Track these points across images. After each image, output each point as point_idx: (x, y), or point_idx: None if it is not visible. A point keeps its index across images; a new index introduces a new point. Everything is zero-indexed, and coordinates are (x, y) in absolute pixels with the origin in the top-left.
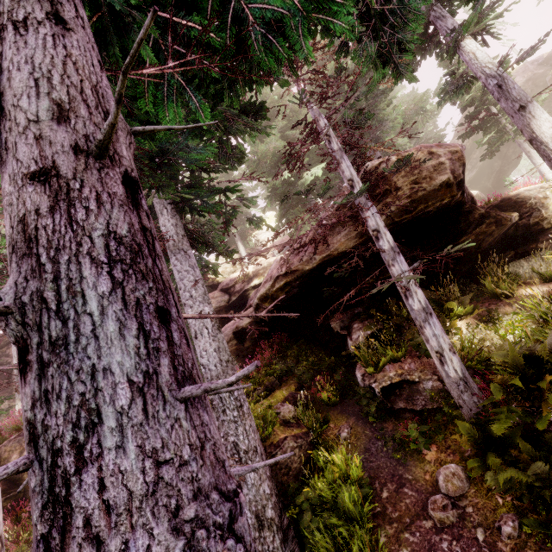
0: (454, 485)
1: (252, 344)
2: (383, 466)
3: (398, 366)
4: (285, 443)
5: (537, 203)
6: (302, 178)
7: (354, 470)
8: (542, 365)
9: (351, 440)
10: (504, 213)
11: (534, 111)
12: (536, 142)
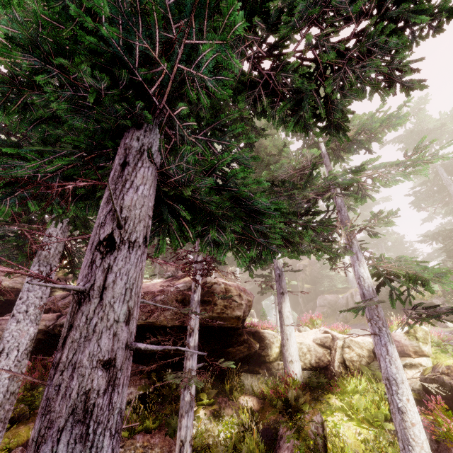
0: None
1: None
2: None
3: (148, 437)
4: None
5: (269, 344)
6: None
7: None
8: None
9: None
10: (254, 340)
11: (286, 298)
12: (281, 314)
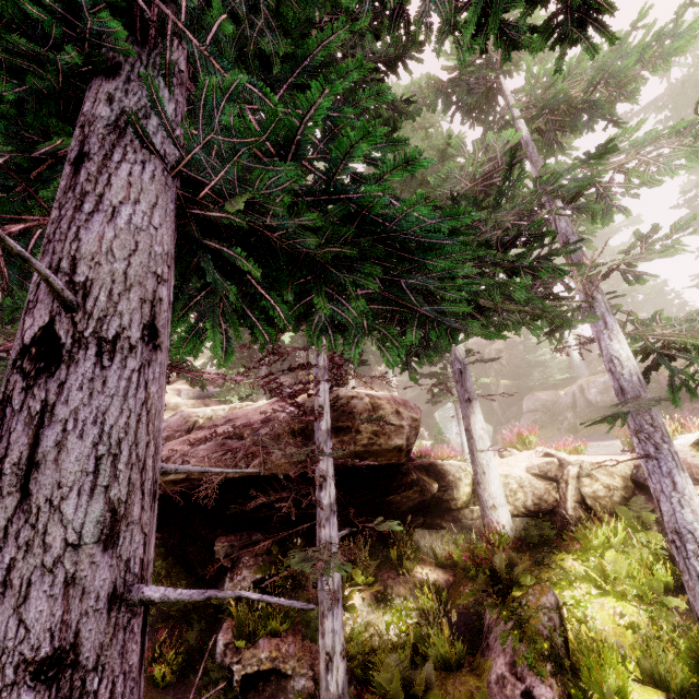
0: None
1: None
2: None
3: (276, 644)
4: None
5: (454, 481)
6: None
7: None
8: None
9: None
10: (428, 479)
11: (475, 408)
12: (469, 434)
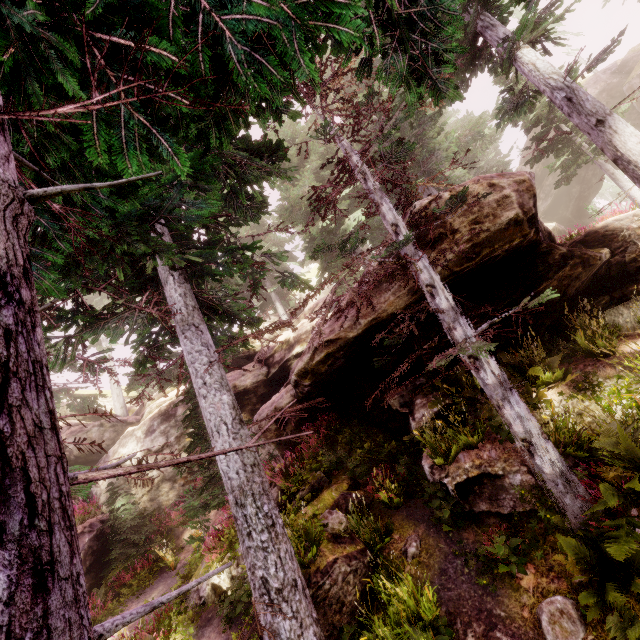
0: (563, 628)
1: (295, 428)
2: (465, 596)
3: (475, 454)
4: (334, 568)
5: (632, 235)
6: (344, 225)
7: (425, 607)
8: None
9: (421, 557)
10: (591, 250)
11: (615, 125)
12: (623, 162)
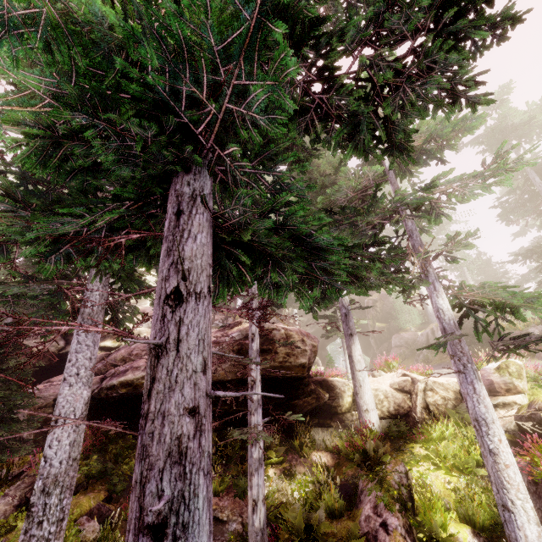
0: None
1: None
2: None
3: (216, 500)
4: None
5: (340, 393)
6: None
7: None
8: (312, 532)
9: None
10: (322, 390)
11: (355, 340)
12: (351, 359)
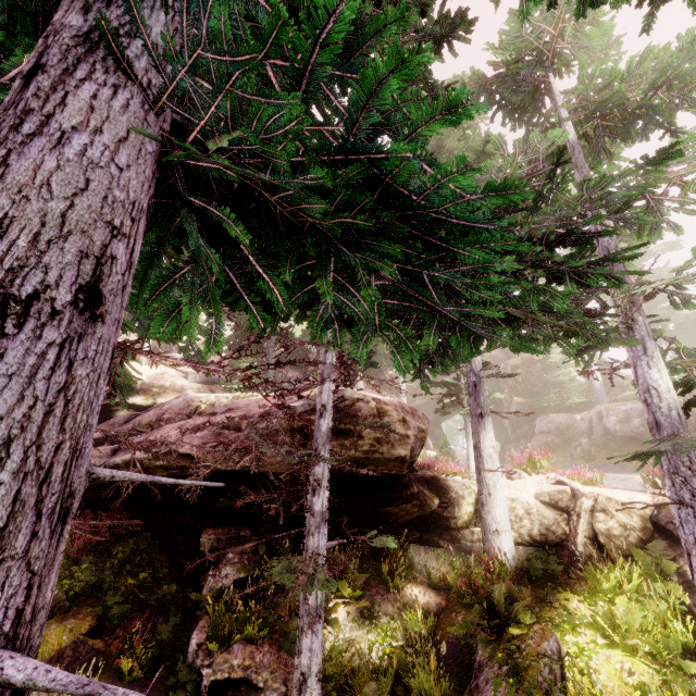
0: None
1: None
2: None
3: (251, 652)
4: None
5: (456, 498)
6: None
7: None
8: None
9: None
10: (429, 493)
11: (487, 425)
12: (478, 452)
